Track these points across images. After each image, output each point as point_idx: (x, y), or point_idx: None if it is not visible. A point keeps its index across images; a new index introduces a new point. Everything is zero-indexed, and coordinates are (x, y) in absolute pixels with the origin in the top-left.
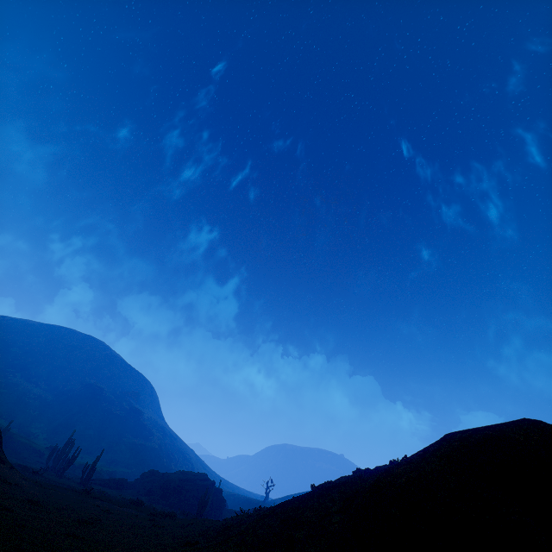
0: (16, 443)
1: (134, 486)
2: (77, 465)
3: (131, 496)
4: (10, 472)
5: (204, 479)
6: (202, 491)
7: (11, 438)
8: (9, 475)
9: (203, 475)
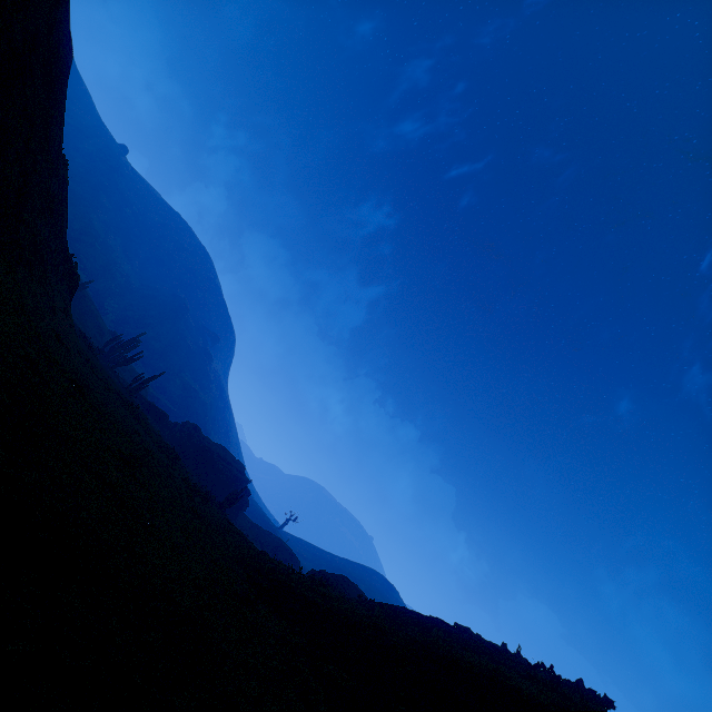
0: (86, 307)
1: (172, 428)
2: (129, 367)
3: (165, 436)
4: (69, 330)
5: (241, 471)
6: (233, 481)
7: (84, 298)
8: (66, 333)
9: (242, 467)
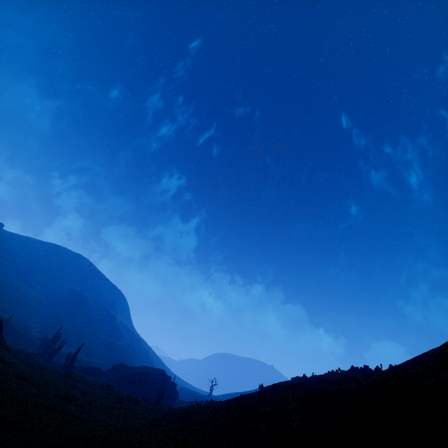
0: (15, 333)
1: (106, 375)
2: (62, 354)
3: (103, 382)
4: (7, 352)
5: (163, 374)
6: (160, 383)
7: (12, 328)
8: (5, 355)
9: (162, 371)
